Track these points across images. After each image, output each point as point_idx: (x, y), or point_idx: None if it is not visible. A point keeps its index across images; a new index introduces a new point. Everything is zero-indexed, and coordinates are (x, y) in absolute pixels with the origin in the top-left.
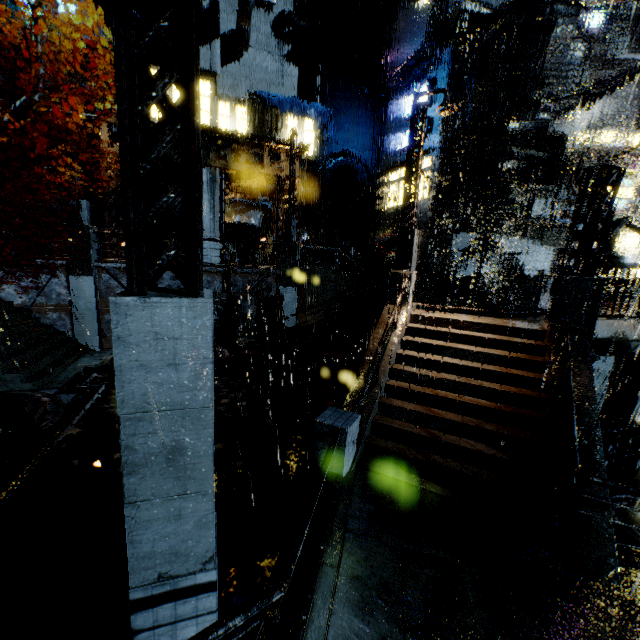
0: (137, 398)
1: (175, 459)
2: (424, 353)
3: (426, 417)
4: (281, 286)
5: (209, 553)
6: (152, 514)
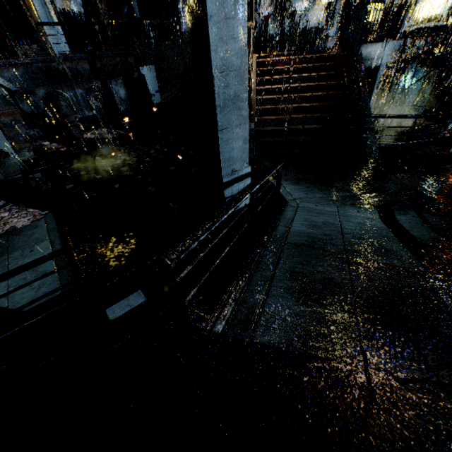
0: (219, 63)
1: (235, 104)
2: (271, 86)
3: (284, 120)
4: (140, 67)
5: (247, 158)
6: (228, 137)
